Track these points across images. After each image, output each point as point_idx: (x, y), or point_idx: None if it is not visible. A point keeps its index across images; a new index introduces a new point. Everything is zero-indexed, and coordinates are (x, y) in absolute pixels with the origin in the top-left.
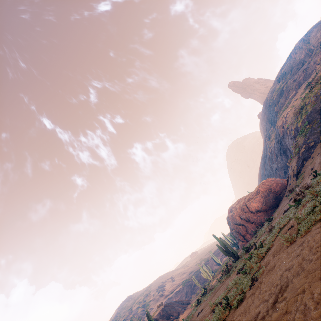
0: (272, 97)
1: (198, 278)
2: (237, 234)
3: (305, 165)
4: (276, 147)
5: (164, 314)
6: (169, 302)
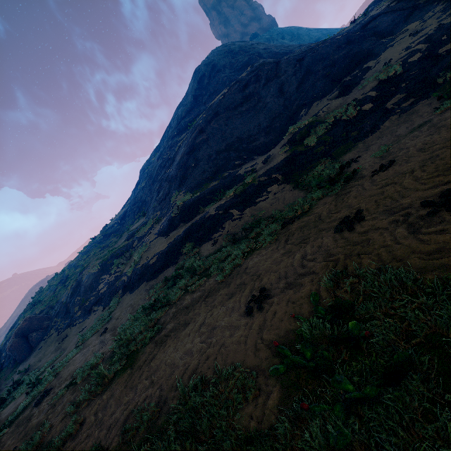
0: None
1: None
2: None
3: None
4: None
5: None
6: None
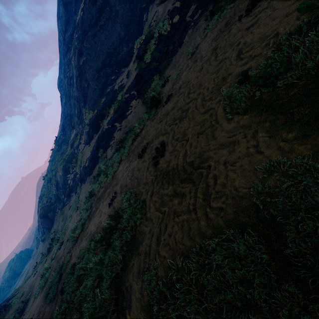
0: None
1: None
2: None
3: None
4: None
5: None
6: None
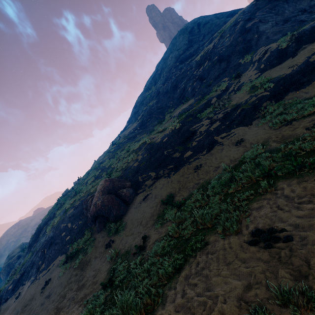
0: None
1: None
2: None
3: None
4: None
5: None
6: None
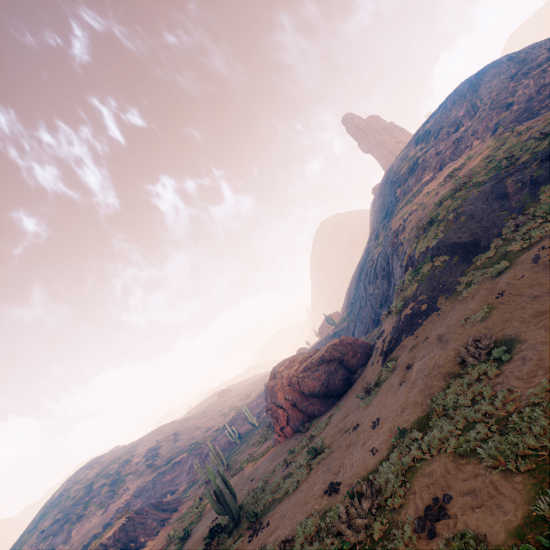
0: (399, 167)
1: (217, 443)
2: (273, 422)
3: (402, 345)
4: (379, 262)
5: (122, 538)
6: (142, 508)
